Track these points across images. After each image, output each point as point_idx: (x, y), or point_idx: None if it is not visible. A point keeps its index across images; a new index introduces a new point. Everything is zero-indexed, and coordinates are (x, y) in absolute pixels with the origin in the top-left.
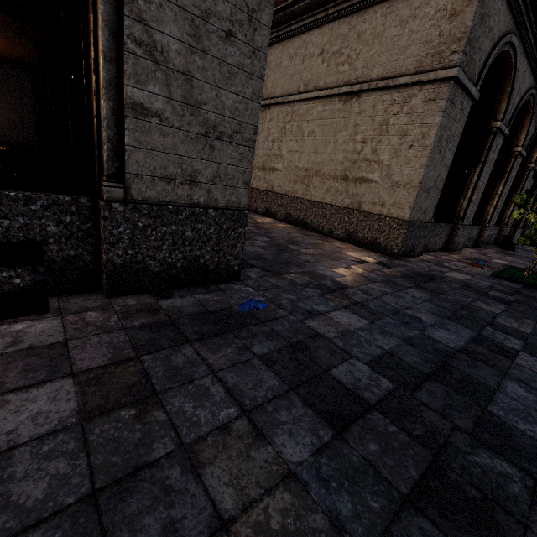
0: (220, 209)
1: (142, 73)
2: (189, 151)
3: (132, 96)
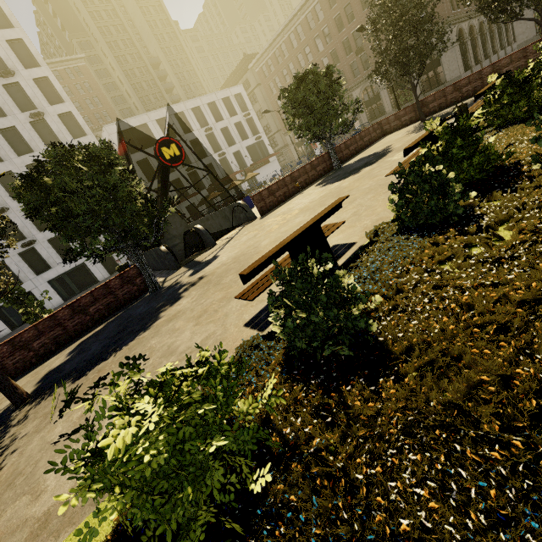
0: (456, 78)
1: (445, 72)
2: (451, 75)
3: (445, 74)
